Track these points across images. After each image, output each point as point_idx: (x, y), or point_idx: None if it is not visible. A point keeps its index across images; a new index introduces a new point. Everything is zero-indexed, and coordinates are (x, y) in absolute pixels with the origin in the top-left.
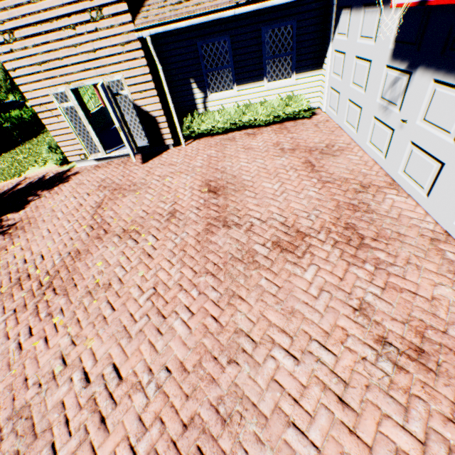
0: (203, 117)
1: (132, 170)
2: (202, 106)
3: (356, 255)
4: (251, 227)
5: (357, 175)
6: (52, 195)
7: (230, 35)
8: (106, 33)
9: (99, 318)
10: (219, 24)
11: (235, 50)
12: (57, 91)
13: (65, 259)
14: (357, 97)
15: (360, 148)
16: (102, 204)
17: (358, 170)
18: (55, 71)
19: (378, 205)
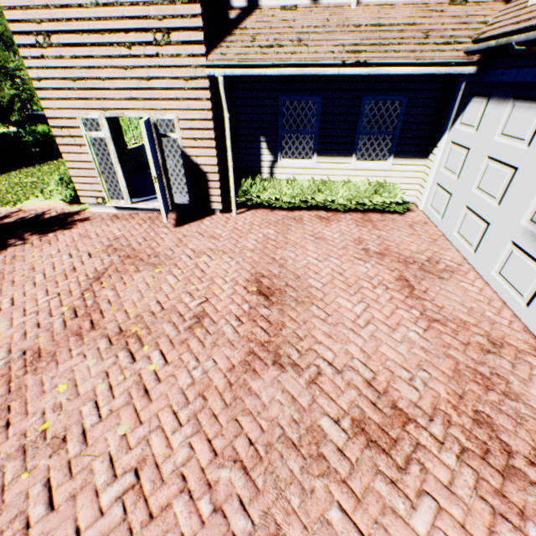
0: (267, 184)
1: (159, 233)
2: (268, 171)
3: (505, 493)
4: (317, 377)
5: (480, 320)
6: (41, 244)
7: (322, 97)
8: (168, 62)
9: (18, 522)
10: (311, 82)
11: (325, 115)
12: (89, 116)
13: (12, 363)
14: (484, 208)
15: (477, 274)
16: (102, 275)
17: (480, 311)
18: (92, 92)
19: (524, 387)
